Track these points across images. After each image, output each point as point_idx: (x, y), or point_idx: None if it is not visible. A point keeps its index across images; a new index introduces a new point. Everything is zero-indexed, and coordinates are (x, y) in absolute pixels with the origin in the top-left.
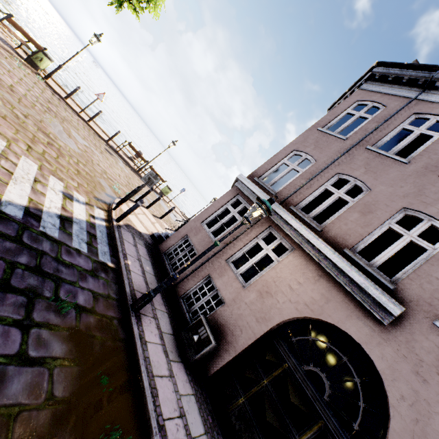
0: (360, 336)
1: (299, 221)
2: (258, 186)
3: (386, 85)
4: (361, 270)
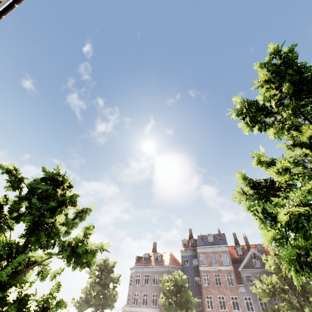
0: None
1: (144, 307)
2: (134, 306)
3: (138, 269)
4: (154, 307)
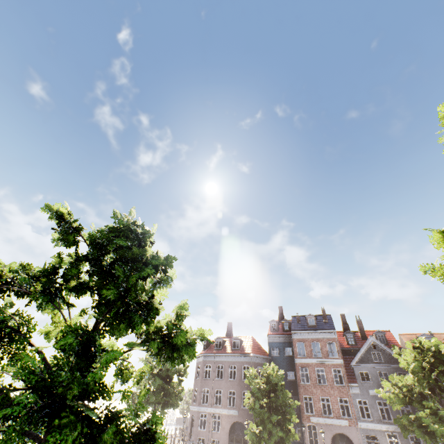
0: (237, 420)
1: (217, 407)
2: (203, 406)
3: (208, 357)
4: (231, 408)
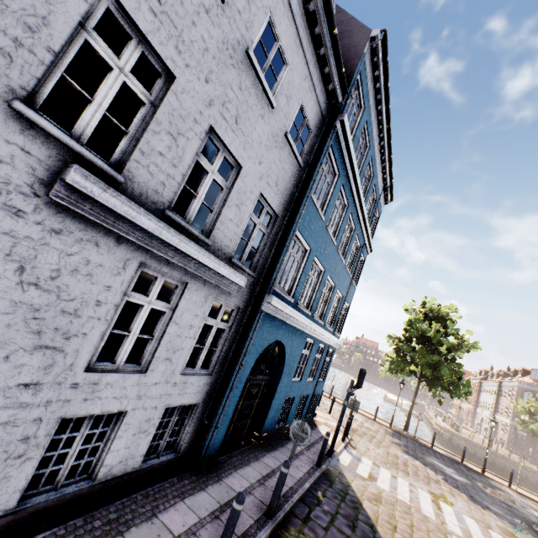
0: None
1: None
2: None
3: None
4: None
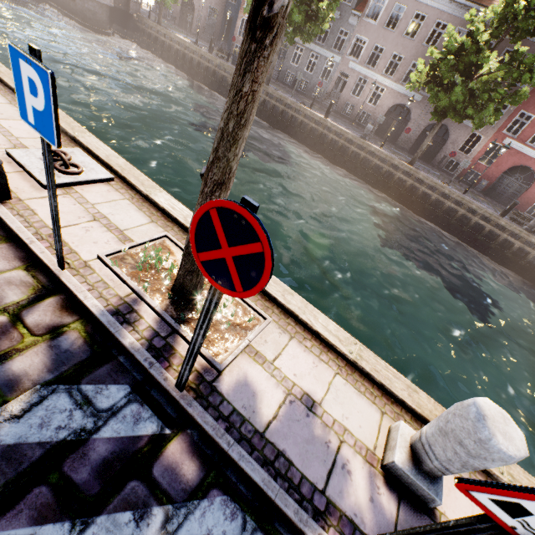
0: None
1: None
2: None
3: None
4: None
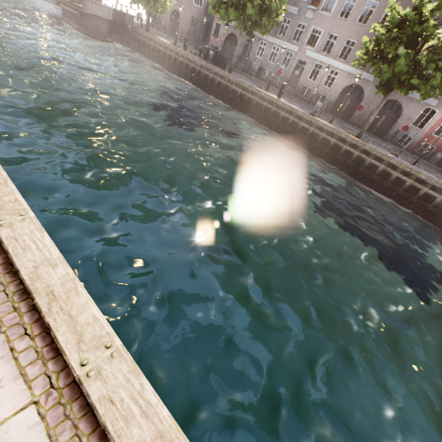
0: (176, 9)
1: None
2: None
3: None
4: None
